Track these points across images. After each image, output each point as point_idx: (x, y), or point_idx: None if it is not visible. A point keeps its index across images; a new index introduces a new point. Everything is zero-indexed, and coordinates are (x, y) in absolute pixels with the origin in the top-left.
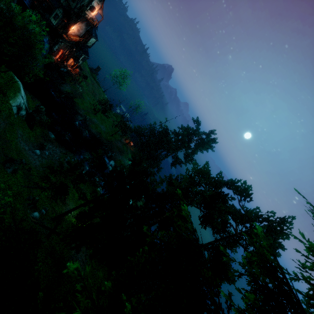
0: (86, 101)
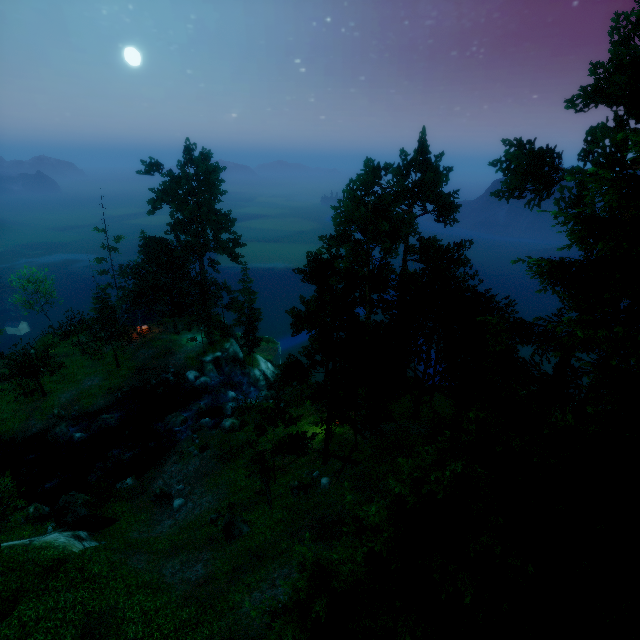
0: None
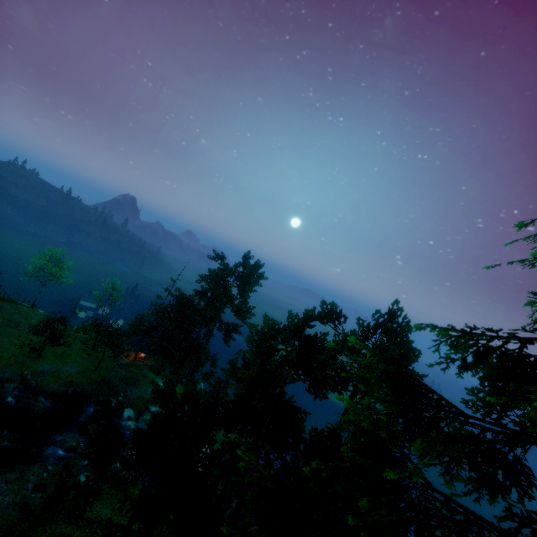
0: (5, 348)
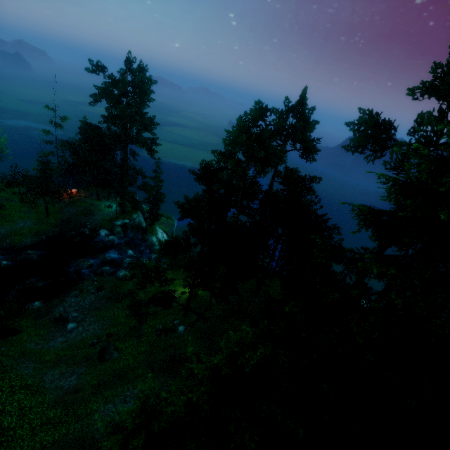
0: None
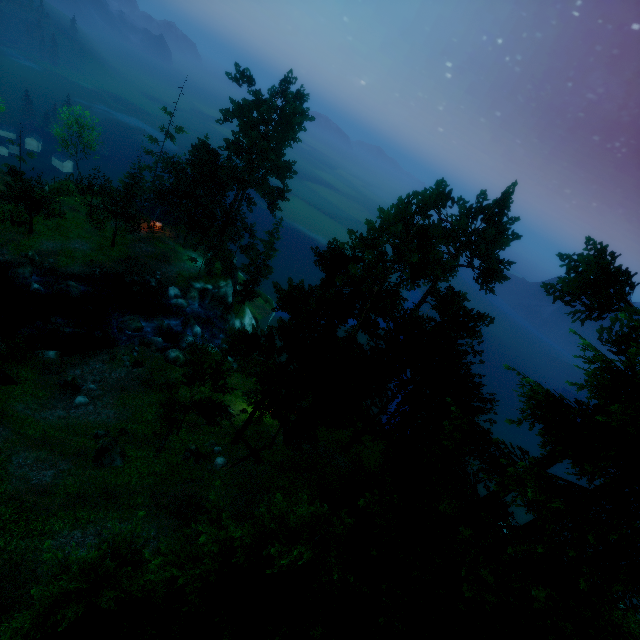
0: None
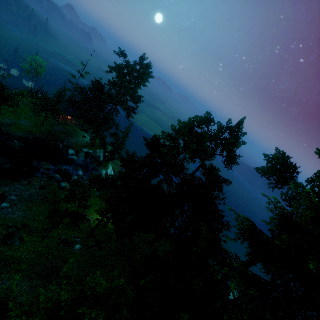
0: None
